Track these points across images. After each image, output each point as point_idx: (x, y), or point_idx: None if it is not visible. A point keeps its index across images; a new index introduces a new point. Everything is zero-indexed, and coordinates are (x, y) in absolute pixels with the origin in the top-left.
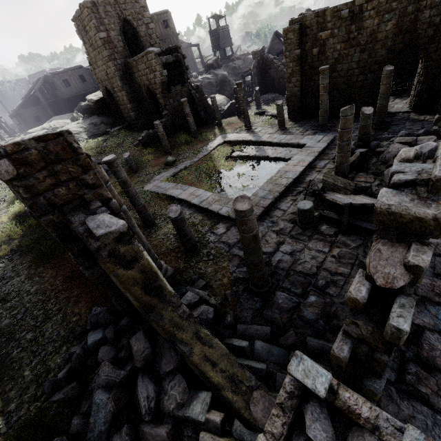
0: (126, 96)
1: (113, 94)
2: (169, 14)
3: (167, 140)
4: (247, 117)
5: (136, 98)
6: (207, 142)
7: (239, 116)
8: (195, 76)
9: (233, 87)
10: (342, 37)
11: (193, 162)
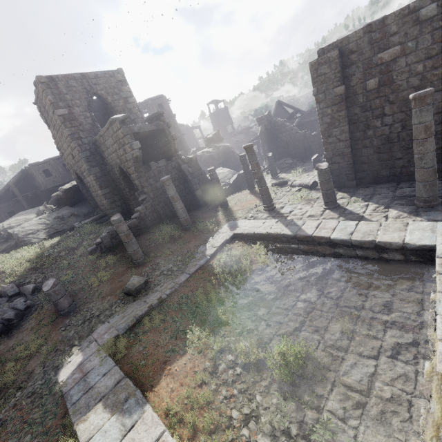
0: (95, 180)
1: (83, 180)
2: (164, 98)
3: (137, 243)
4: (265, 192)
5: (110, 181)
6: (205, 237)
7: (251, 190)
8: (193, 151)
9: (239, 155)
10: (426, 50)
11: (176, 286)
